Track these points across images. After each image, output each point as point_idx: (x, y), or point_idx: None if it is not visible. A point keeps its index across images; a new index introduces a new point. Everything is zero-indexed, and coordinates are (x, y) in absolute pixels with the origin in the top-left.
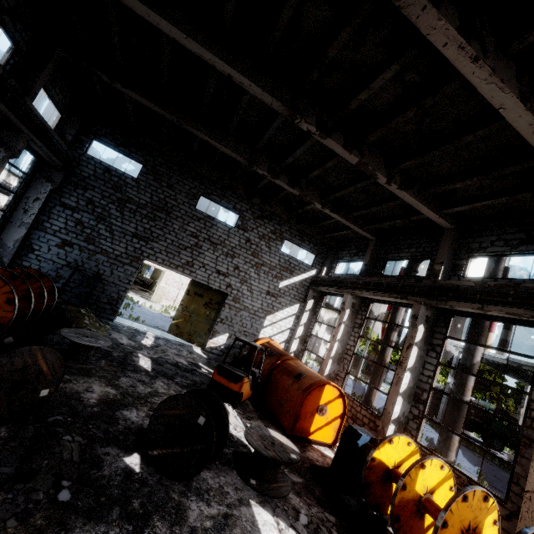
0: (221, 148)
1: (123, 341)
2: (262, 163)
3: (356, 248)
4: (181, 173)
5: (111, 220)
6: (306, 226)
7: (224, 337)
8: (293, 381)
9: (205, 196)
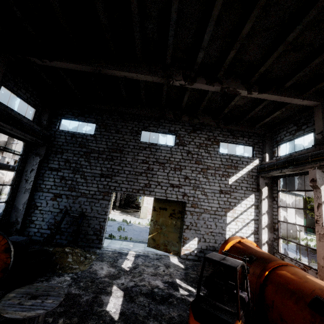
0: (137, 76)
1: (103, 271)
2: (176, 74)
3: (295, 124)
4: (123, 119)
5: (83, 169)
6: (235, 124)
7: (194, 242)
8: (312, 316)
9: (145, 130)
